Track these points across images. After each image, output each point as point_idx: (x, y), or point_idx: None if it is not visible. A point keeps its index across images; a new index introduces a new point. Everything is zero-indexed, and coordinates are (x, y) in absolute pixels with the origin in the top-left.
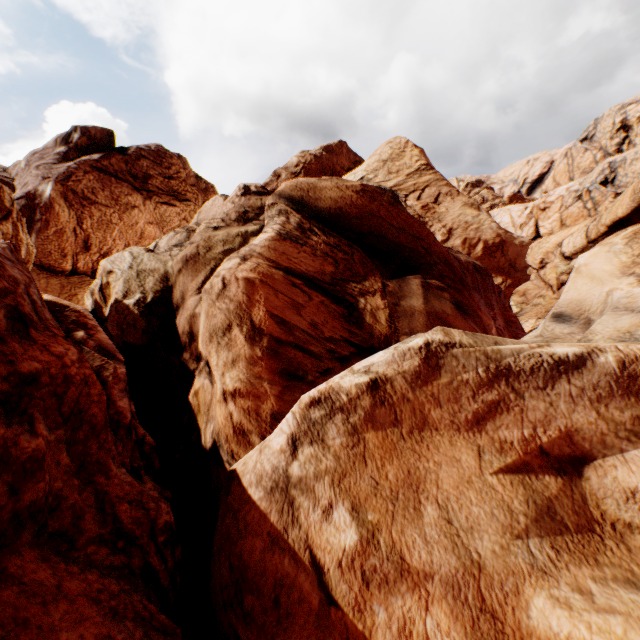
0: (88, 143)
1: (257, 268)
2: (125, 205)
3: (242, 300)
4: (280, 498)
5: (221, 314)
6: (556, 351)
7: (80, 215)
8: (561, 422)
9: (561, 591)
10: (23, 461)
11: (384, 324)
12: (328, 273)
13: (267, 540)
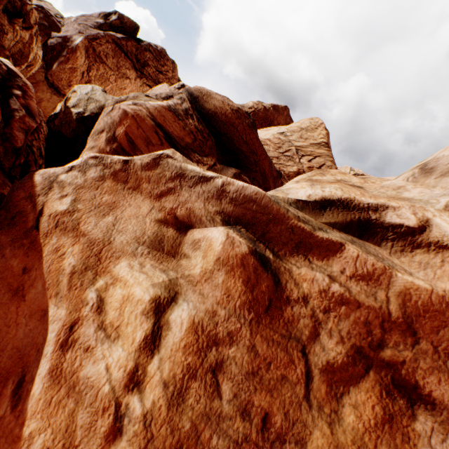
0: (119, 25)
1: (137, 111)
2: (122, 74)
3: (116, 120)
4: (47, 184)
5: (103, 123)
6: (207, 173)
7: (91, 66)
8: (190, 205)
9: (134, 263)
10: None
11: None
12: (186, 142)
13: (28, 195)
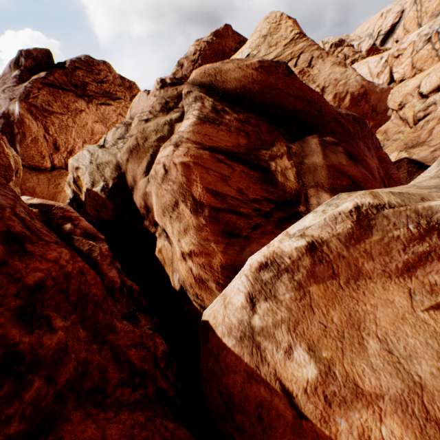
0: (34, 64)
1: (188, 152)
2: (74, 111)
3: (182, 181)
4: (248, 344)
5: (168, 194)
6: None
7: (45, 124)
8: None
9: None
10: (51, 356)
11: (293, 181)
12: (243, 145)
13: (244, 375)
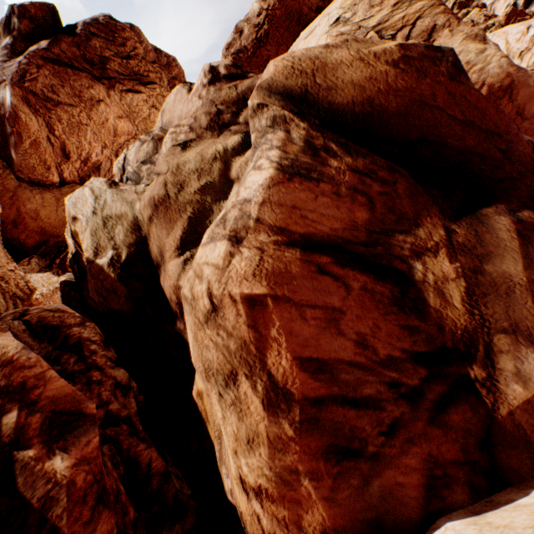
0: (31, 27)
1: (262, 263)
2: (89, 101)
3: (247, 338)
4: None
5: (216, 351)
6: None
7: (48, 121)
8: None
9: None
10: None
11: (459, 308)
12: (361, 224)
13: None
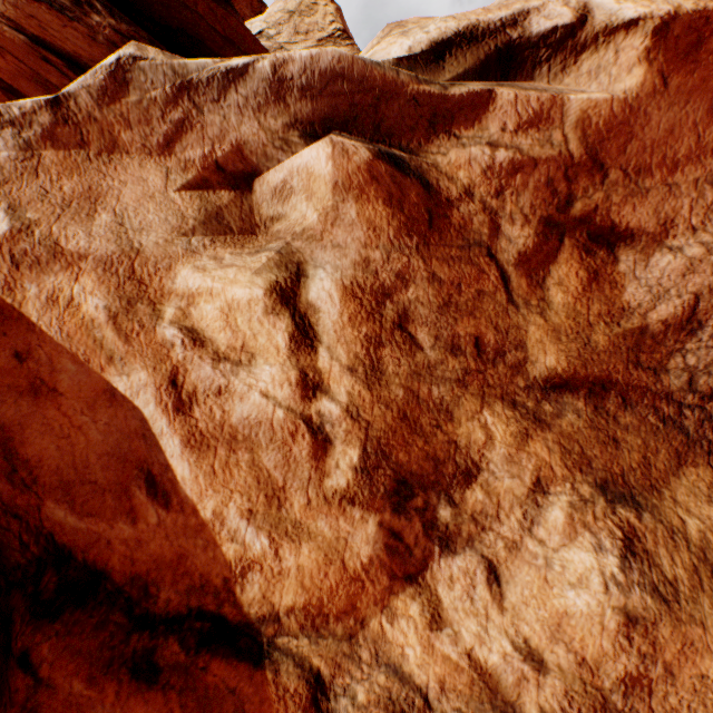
0: None
1: None
2: None
3: None
4: None
5: None
6: (233, 64)
7: None
8: (234, 136)
9: (203, 262)
10: None
11: None
12: None
13: None
